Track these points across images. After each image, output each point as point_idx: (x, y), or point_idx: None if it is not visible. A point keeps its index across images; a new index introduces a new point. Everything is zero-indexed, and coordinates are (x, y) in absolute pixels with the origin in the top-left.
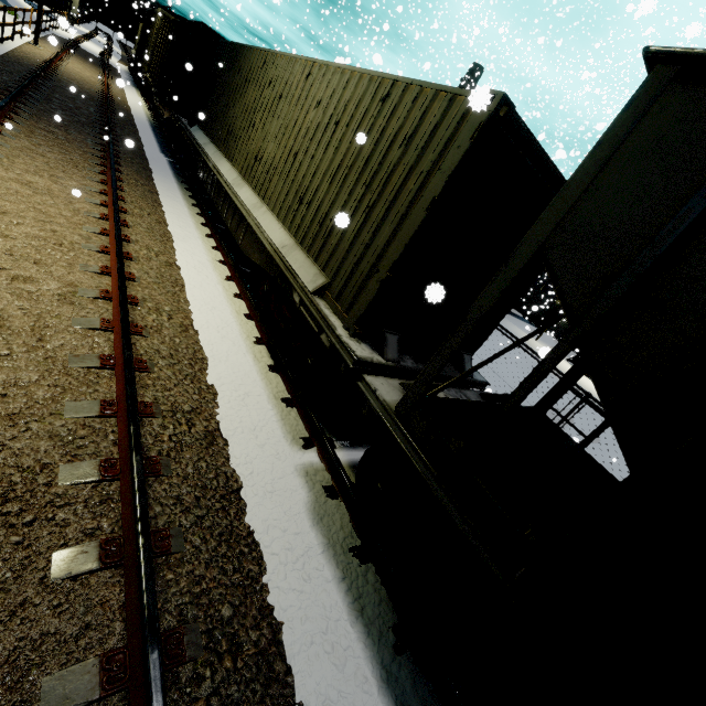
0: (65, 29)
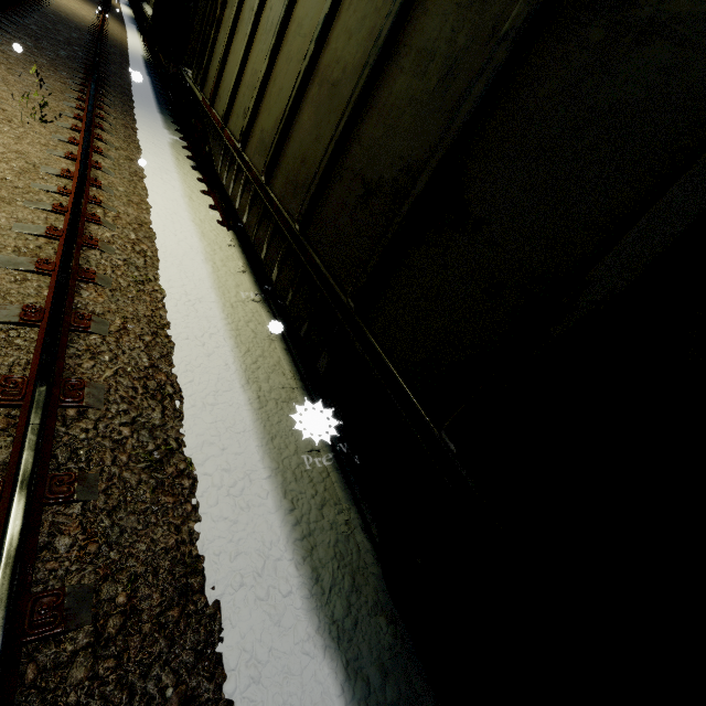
0: None
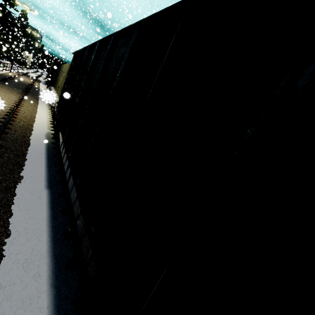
0: (23, 70)
